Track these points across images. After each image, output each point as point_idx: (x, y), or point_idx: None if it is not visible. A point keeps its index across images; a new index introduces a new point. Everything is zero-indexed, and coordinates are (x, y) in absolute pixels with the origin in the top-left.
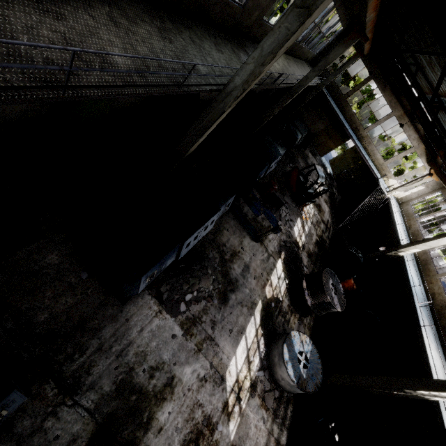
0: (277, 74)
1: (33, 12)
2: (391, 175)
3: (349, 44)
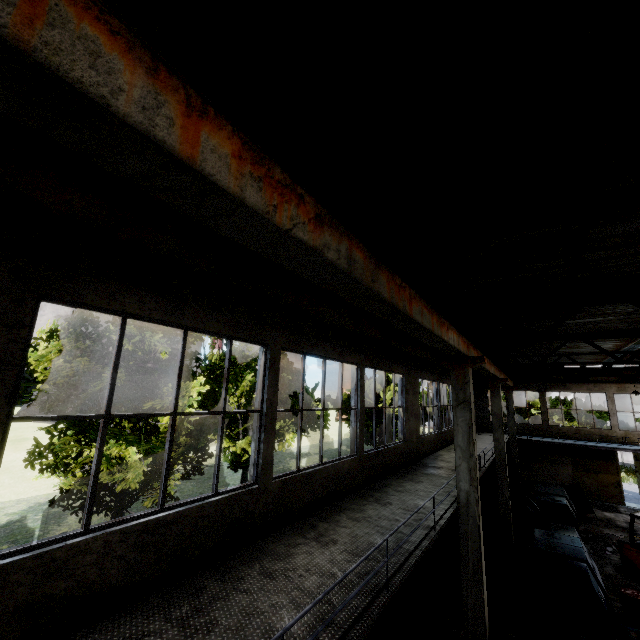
0: None
1: (323, 549)
2: None
3: (497, 392)
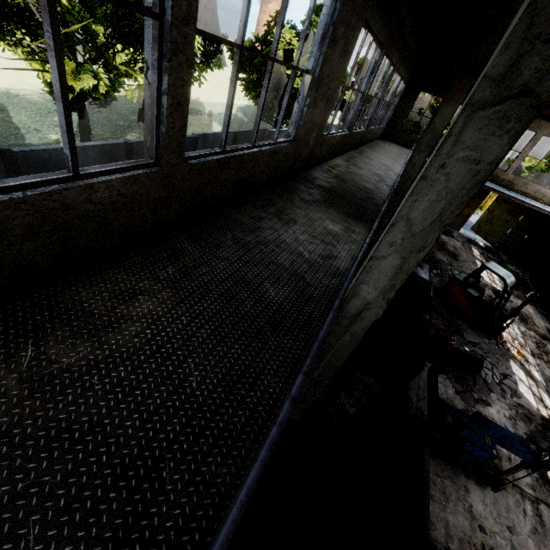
0: (371, 184)
1: None
2: None
3: (460, 97)
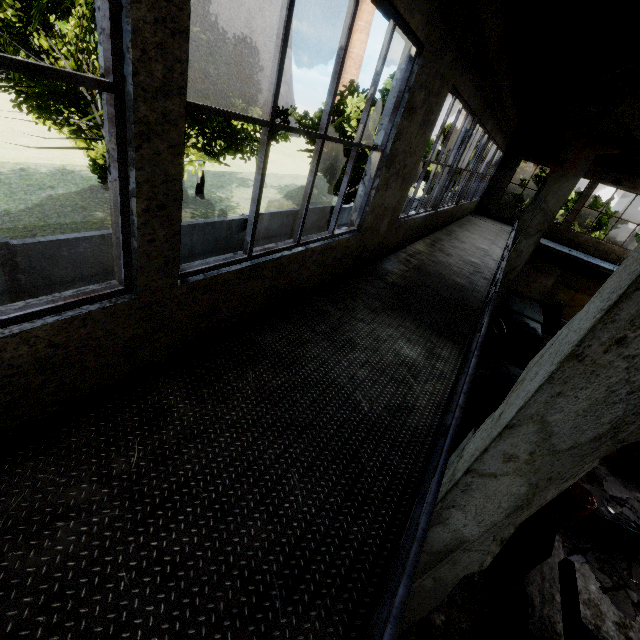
0: (463, 278)
1: None
2: None
3: (580, 170)
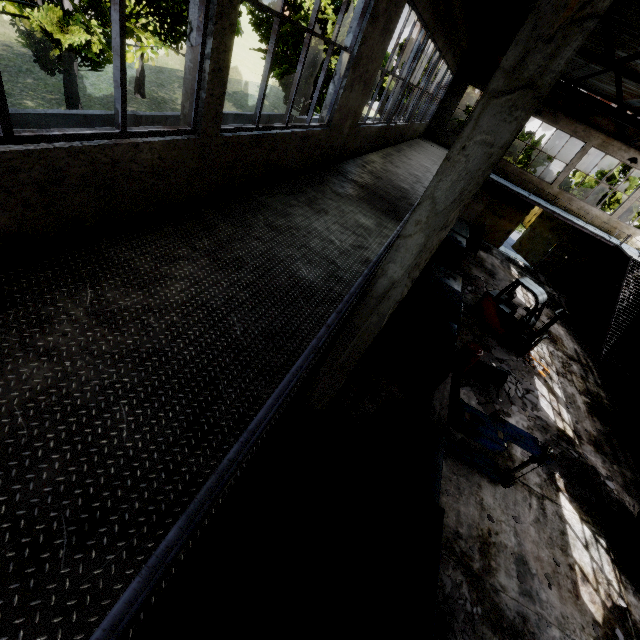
0: (407, 184)
1: None
2: (633, 230)
3: None
